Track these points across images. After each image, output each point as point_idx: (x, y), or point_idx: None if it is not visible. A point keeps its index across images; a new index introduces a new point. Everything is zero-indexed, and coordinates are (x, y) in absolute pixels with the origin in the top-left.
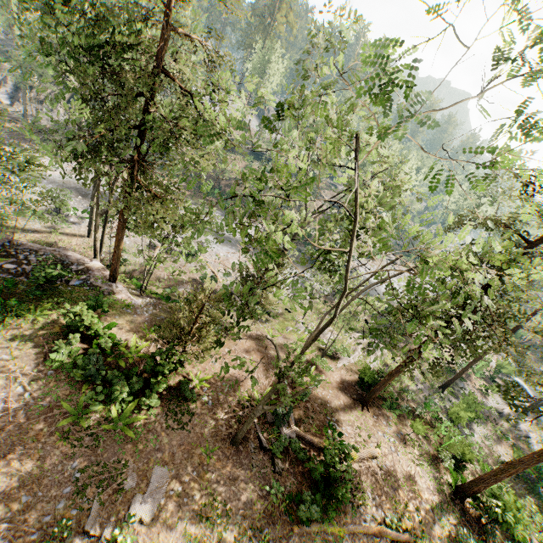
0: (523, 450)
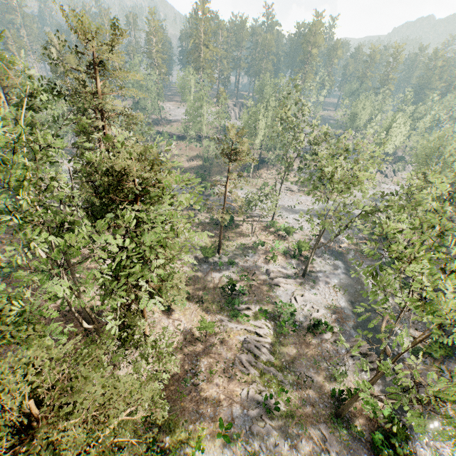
0: (260, 290)
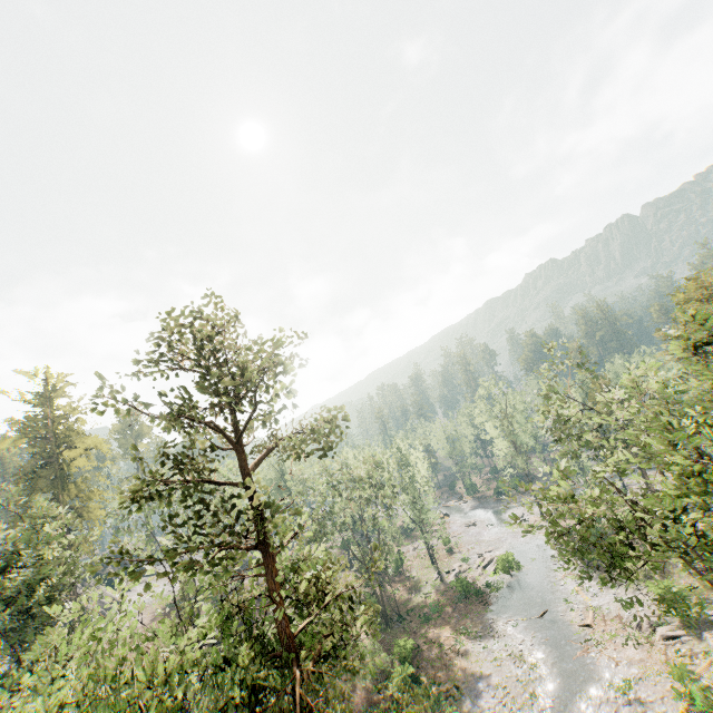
0: None
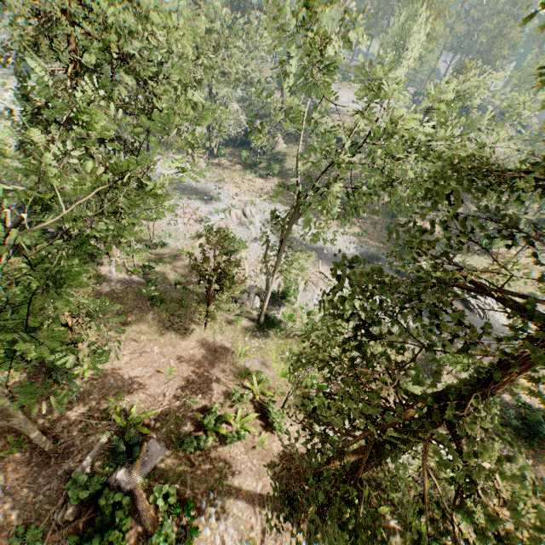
0: None
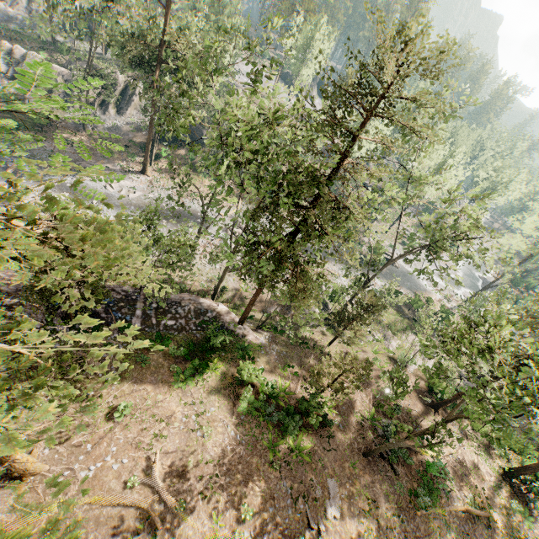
0: None
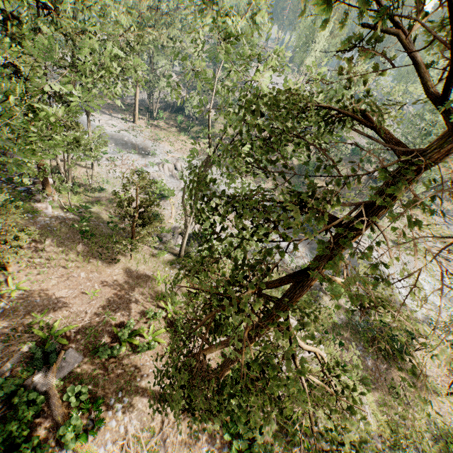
0: None
